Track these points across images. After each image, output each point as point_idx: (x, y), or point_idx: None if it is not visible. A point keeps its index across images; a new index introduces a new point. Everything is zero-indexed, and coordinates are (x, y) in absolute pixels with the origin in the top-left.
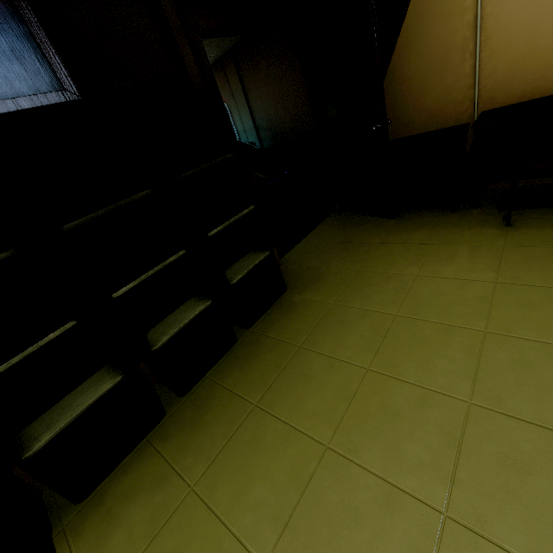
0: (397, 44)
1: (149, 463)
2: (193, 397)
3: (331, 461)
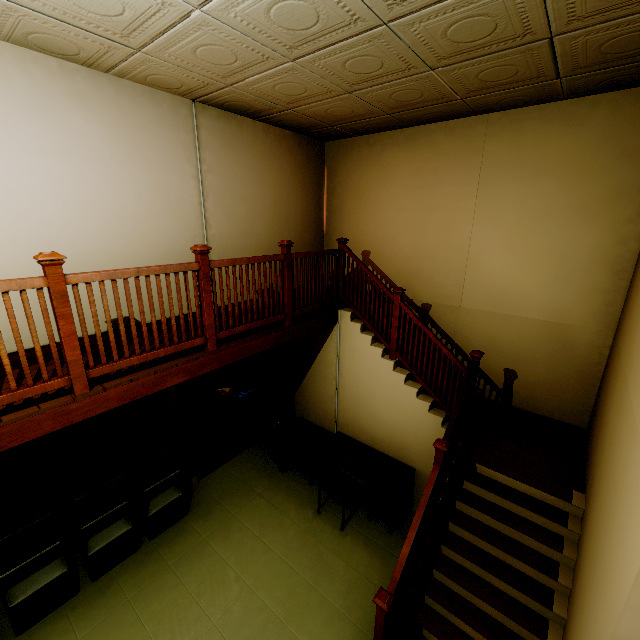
0: (307, 376)
1: (61, 621)
2: (99, 583)
3: (145, 639)
